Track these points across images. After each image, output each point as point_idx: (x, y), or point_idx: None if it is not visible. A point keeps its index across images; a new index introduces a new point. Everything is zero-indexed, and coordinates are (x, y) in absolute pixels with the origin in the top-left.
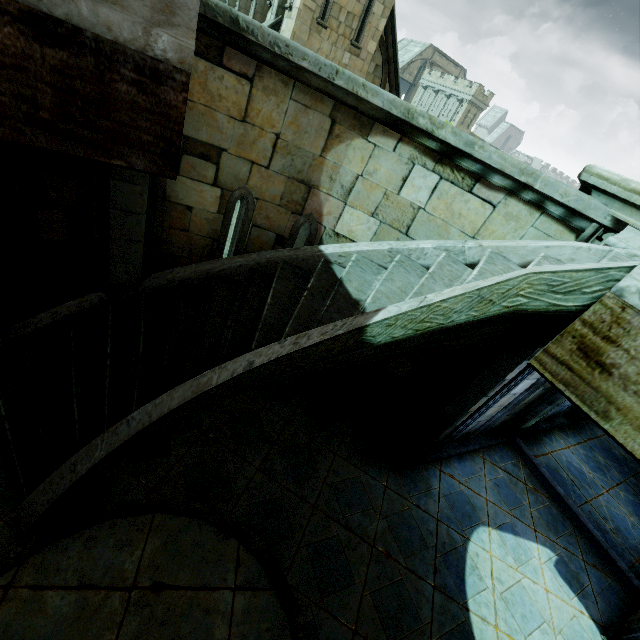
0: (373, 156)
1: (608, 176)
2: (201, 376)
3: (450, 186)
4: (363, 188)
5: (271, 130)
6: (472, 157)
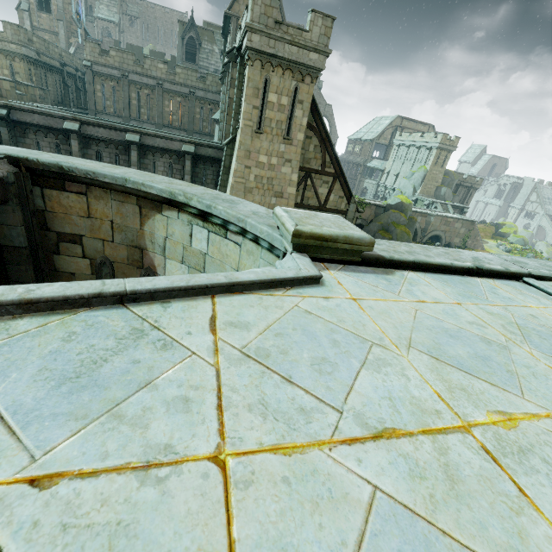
0: (169, 224)
1: (278, 214)
2: None
3: (215, 236)
4: (171, 245)
5: (107, 219)
6: (215, 215)
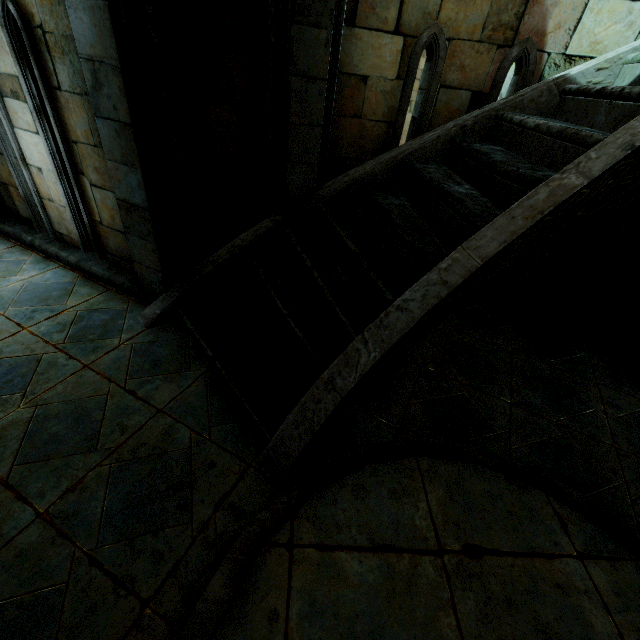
0: None
1: None
2: (522, 201)
3: None
4: None
5: None
6: None
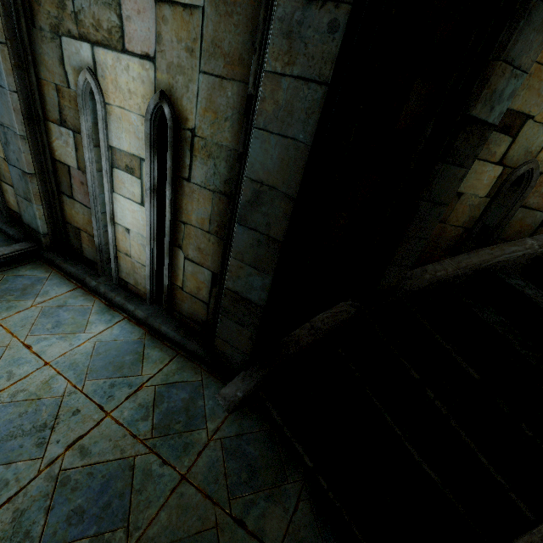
0: None
1: None
2: None
3: None
4: None
5: None
6: None
